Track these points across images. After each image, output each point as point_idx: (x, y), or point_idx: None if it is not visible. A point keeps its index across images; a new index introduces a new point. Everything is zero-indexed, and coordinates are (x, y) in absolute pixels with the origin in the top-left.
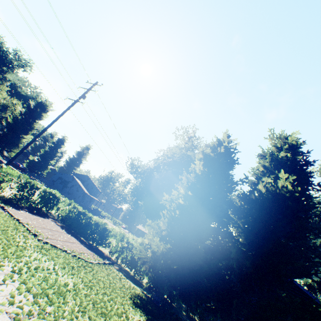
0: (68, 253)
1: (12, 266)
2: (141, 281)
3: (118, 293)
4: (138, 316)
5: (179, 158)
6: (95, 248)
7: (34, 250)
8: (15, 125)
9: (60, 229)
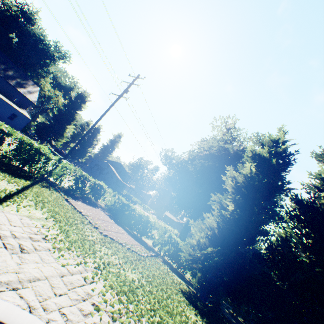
0: (124, 246)
1: (93, 262)
2: (183, 275)
3: (171, 289)
4: (193, 314)
5: (216, 151)
6: (139, 238)
7: (101, 244)
8: (60, 116)
9: (110, 219)
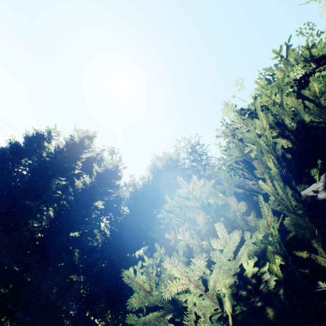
0: None
1: None
2: None
3: None
4: None
5: None
6: None
7: None
8: None
9: None
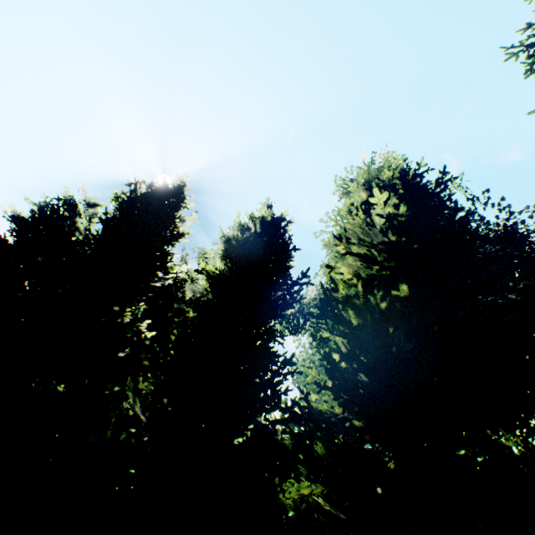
0: None
1: None
2: None
3: None
4: None
5: None
6: None
7: None
8: None
9: None
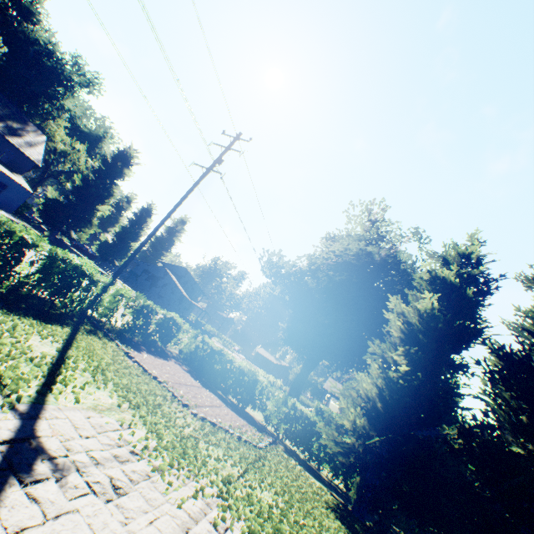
0: (233, 435)
1: (211, 484)
2: (317, 470)
3: (317, 508)
4: None
5: (354, 258)
6: (241, 409)
7: (204, 439)
8: (85, 190)
9: (193, 381)
